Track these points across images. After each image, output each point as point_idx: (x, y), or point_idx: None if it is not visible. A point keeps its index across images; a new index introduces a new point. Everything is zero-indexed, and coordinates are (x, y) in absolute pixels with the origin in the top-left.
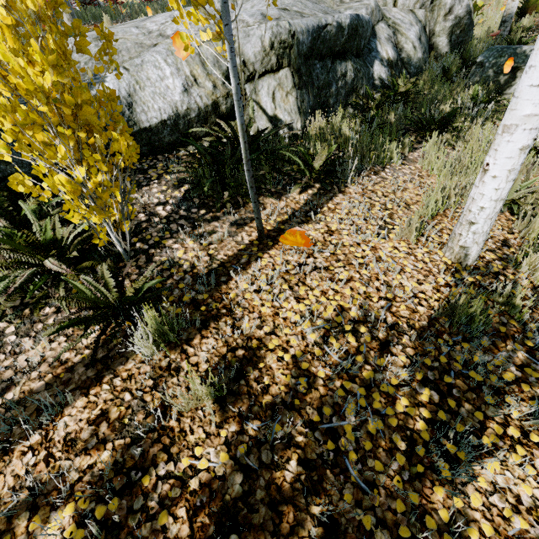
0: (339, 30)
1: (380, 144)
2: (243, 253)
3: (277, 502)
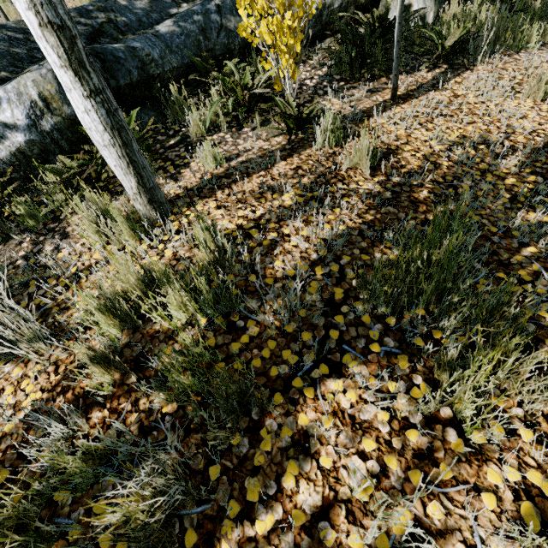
0: None
1: (519, 24)
2: (379, 106)
3: (415, 202)
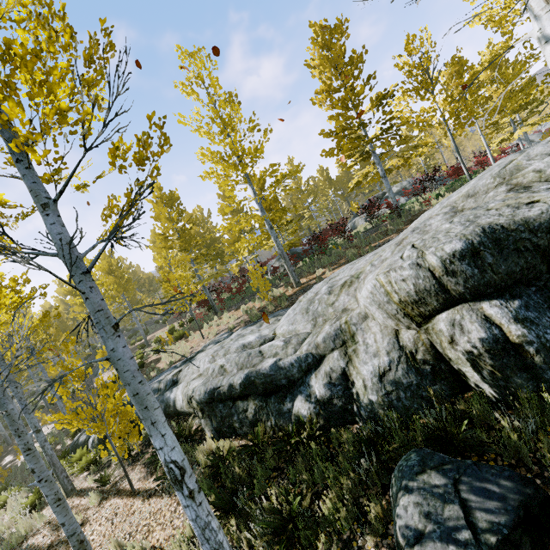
0: (231, 387)
1: None
2: (127, 491)
3: None
